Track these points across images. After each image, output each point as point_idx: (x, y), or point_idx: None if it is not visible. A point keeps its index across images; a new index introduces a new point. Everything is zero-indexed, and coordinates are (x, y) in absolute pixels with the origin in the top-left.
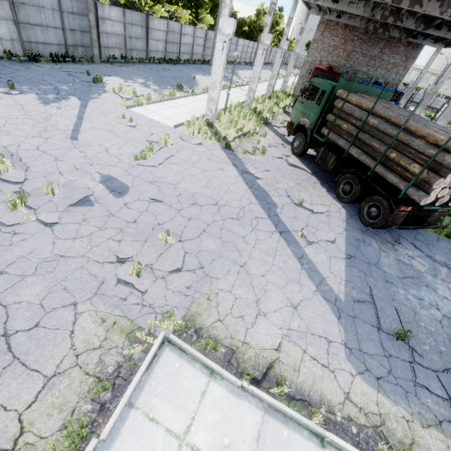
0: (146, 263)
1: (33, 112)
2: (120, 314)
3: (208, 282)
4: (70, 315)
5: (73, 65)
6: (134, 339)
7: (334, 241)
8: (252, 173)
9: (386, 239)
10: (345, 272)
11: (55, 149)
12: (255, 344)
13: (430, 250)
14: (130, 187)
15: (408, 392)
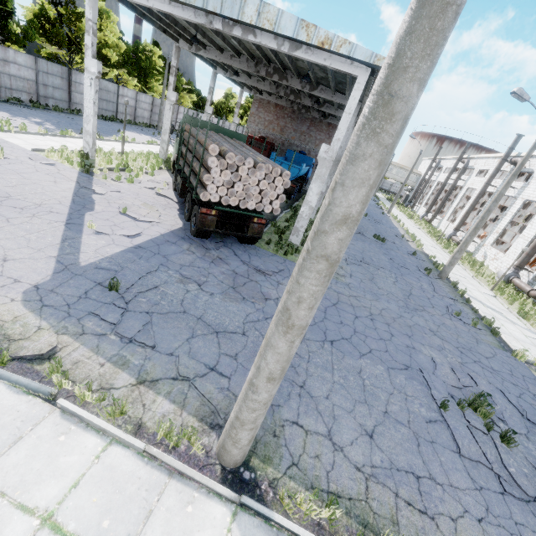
0: None
1: None
2: None
3: None
4: None
5: None
6: None
7: (134, 237)
8: (92, 189)
9: (203, 244)
10: (115, 253)
11: None
12: None
13: (249, 258)
14: None
15: (72, 316)
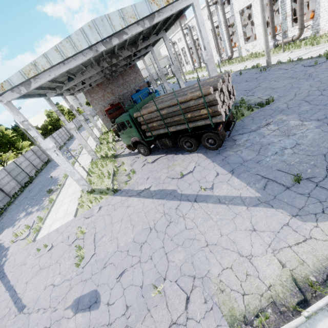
0: (168, 325)
1: None
2: None
3: (208, 281)
4: None
5: None
6: None
7: (217, 173)
8: (144, 189)
9: (230, 145)
10: (241, 181)
11: None
12: (273, 280)
13: (247, 129)
14: (96, 289)
15: None
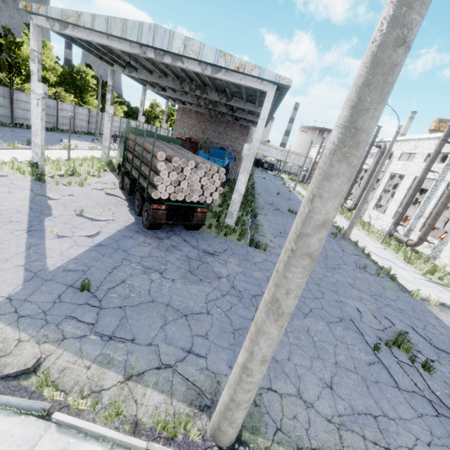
0: None
1: None
2: None
3: None
4: None
5: None
6: None
7: (94, 236)
8: (47, 195)
9: (156, 235)
10: (80, 254)
11: None
12: None
13: (197, 242)
14: None
15: (50, 323)
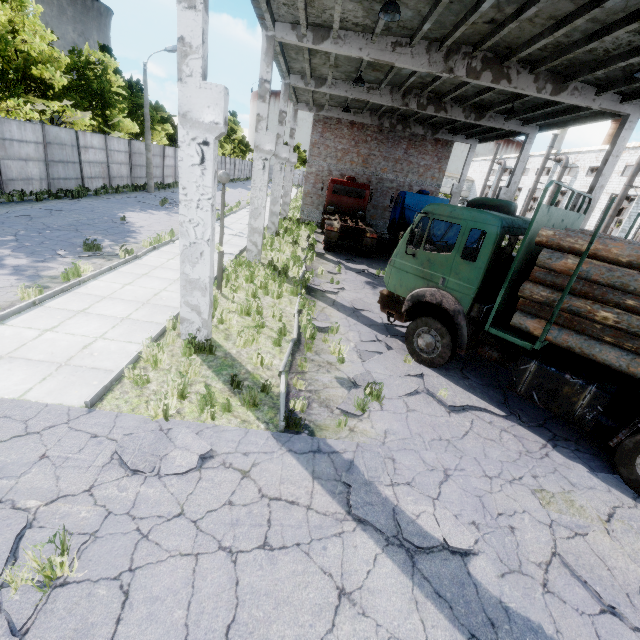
0: None
1: None
2: None
3: None
4: None
5: None
6: None
7: None
8: (440, 541)
9: None
10: None
11: None
12: None
13: None
14: None
15: None
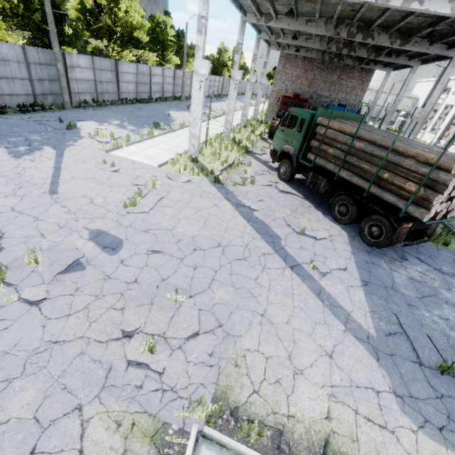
0: (157, 333)
1: (4, 168)
2: (137, 410)
3: (231, 343)
4: (75, 425)
5: (43, 113)
6: (160, 443)
7: (345, 268)
8: (247, 206)
9: (393, 257)
10: (367, 302)
11: (33, 208)
12: (302, 416)
13: (435, 262)
14: (123, 240)
15: None
